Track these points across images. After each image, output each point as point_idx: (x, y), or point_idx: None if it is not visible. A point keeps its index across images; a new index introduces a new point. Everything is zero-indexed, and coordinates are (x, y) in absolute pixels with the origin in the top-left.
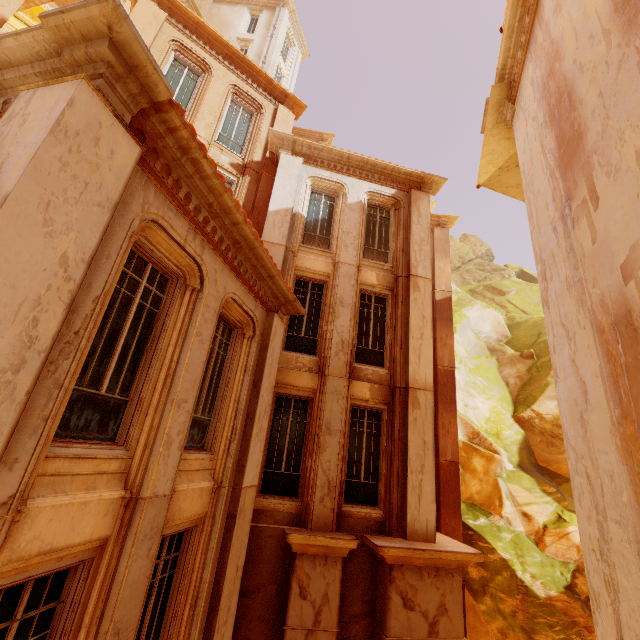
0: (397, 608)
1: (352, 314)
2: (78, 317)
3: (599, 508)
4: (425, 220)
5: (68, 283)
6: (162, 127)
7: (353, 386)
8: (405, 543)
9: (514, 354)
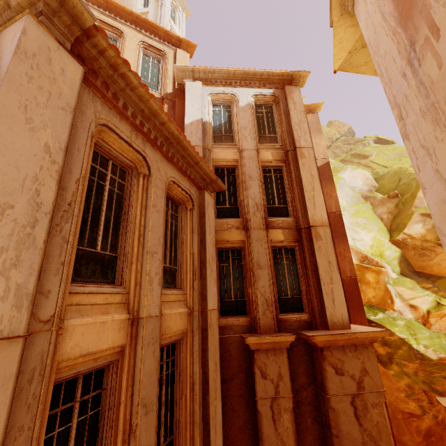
0: (331, 375)
1: (259, 184)
2: (68, 193)
3: None
4: (299, 106)
5: (54, 165)
6: (94, 51)
7: (270, 233)
8: (329, 332)
9: (383, 197)
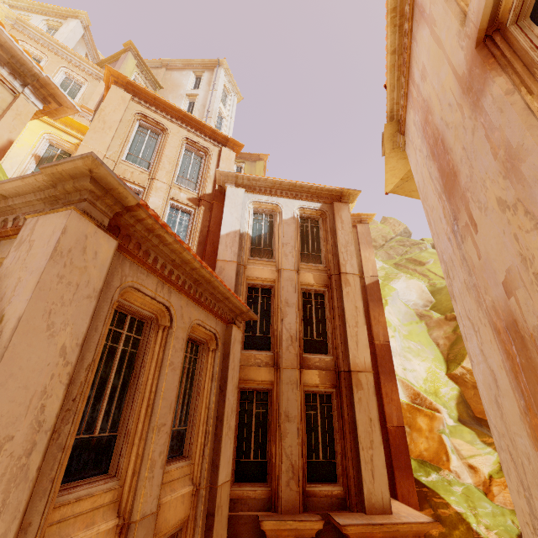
0: None
1: (297, 312)
2: (75, 386)
3: (524, 485)
4: (347, 226)
5: (66, 367)
6: (132, 219)
7: (304, 375)
8: (365, 518)
9: (439, 318)
